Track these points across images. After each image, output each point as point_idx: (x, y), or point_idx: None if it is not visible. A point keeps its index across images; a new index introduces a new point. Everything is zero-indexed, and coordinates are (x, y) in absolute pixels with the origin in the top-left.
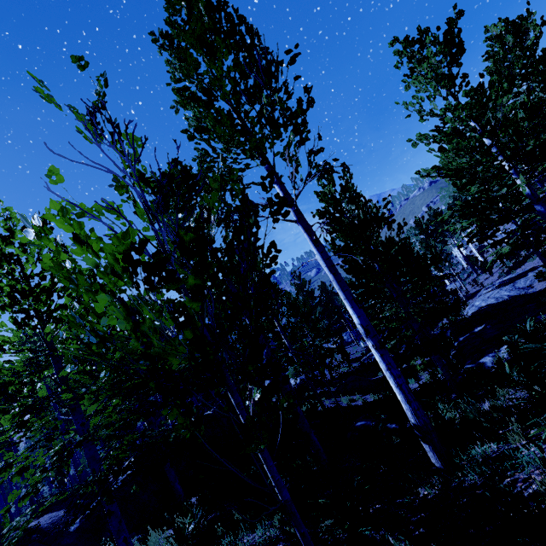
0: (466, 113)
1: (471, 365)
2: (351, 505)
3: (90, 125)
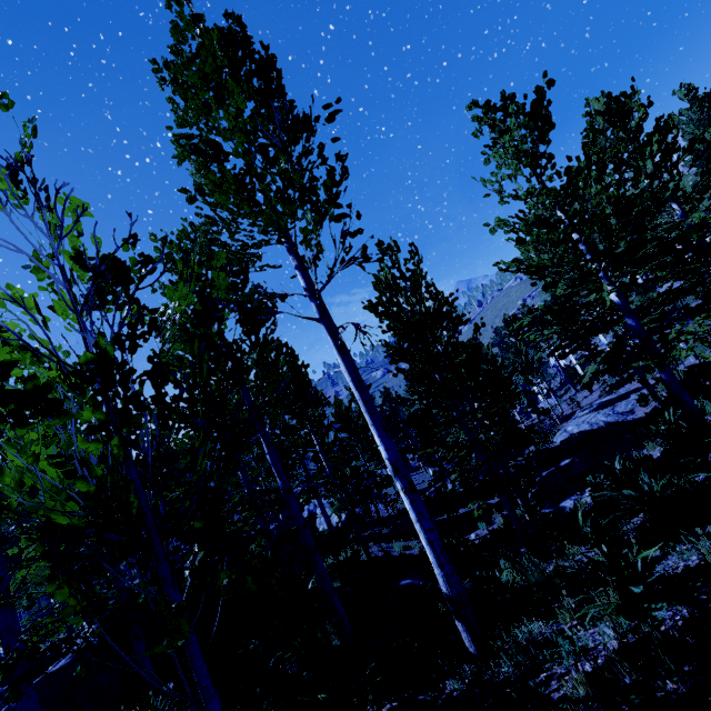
0: (550, 200)
1: (549, 510)
2: (357, 704)
3: (11, 183)
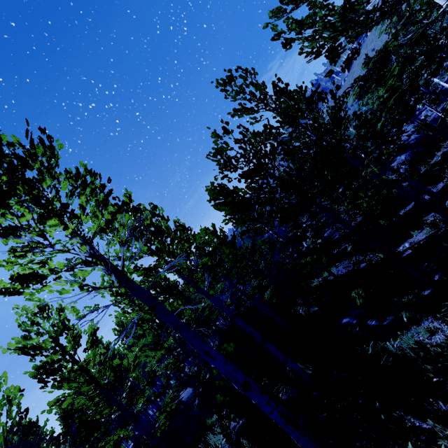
0: None
1: None
2: None
3: None
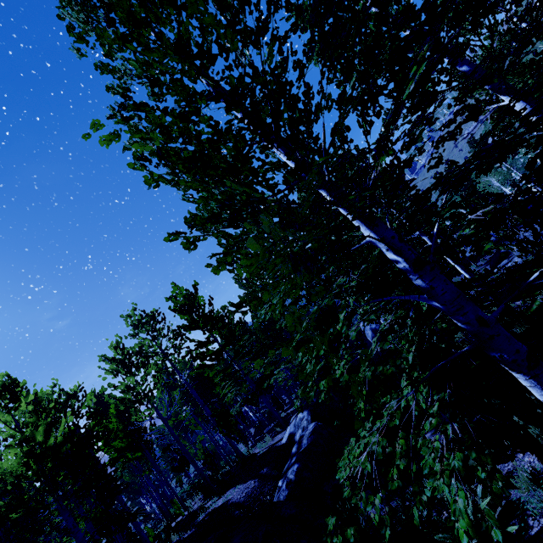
0: None
1: None
2: None
3: None
